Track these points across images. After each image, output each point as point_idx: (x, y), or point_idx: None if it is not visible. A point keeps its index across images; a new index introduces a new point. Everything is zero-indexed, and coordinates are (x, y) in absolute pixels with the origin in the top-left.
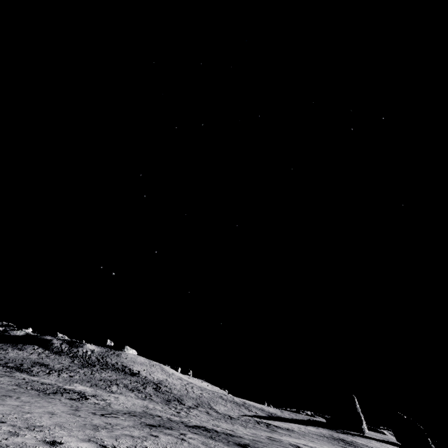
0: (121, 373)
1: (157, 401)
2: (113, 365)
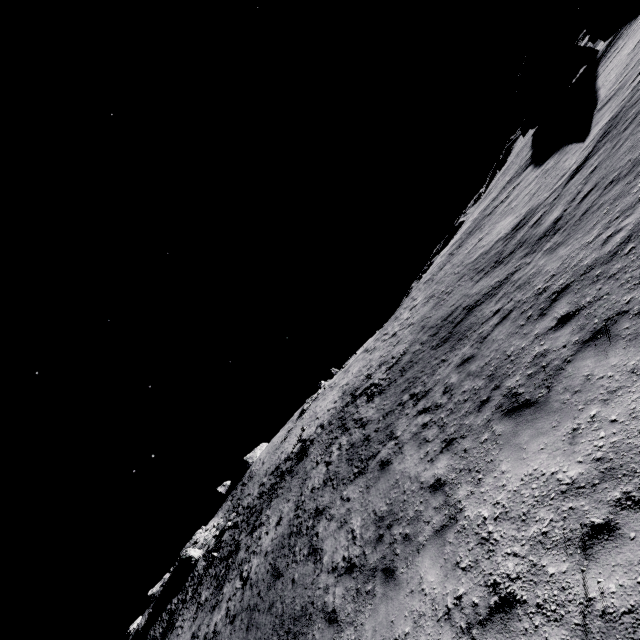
0: (286, 483)
1: (519, 336)
2: (260, 496)
